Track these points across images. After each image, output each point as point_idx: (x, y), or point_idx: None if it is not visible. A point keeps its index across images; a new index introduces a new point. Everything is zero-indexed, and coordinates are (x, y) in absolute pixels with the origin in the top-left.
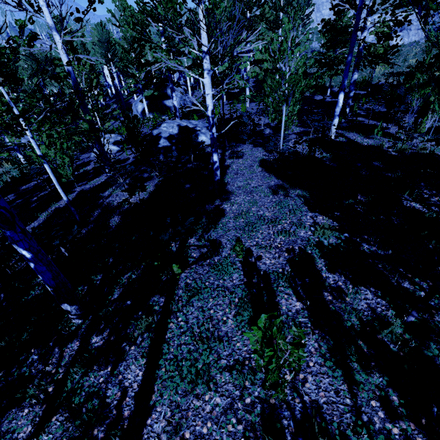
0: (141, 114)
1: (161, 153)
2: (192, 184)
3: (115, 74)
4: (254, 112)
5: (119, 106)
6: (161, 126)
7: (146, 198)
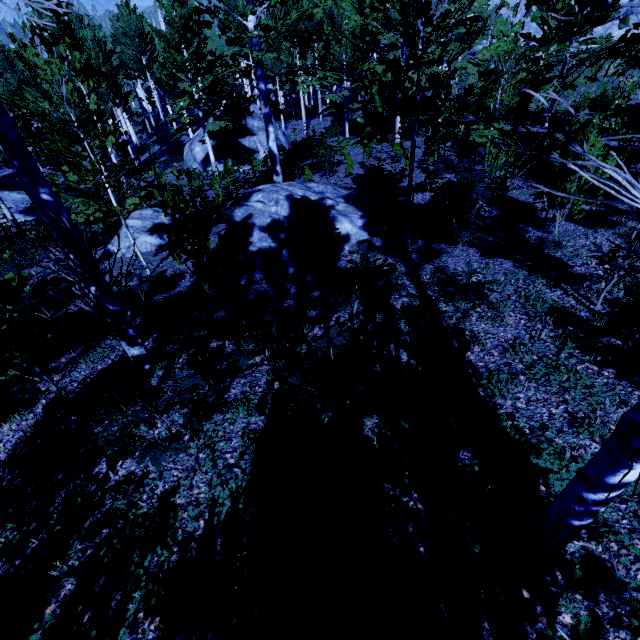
0: (203, 163)
1: (258, 268)
2: (382, 416)
3: (156, 94)
4: (418, 160)
5: (164, 148)
6: (250, 200)
7: (245, 479)
